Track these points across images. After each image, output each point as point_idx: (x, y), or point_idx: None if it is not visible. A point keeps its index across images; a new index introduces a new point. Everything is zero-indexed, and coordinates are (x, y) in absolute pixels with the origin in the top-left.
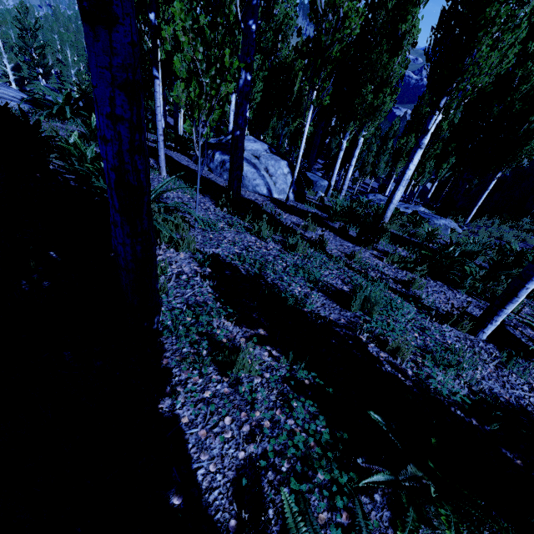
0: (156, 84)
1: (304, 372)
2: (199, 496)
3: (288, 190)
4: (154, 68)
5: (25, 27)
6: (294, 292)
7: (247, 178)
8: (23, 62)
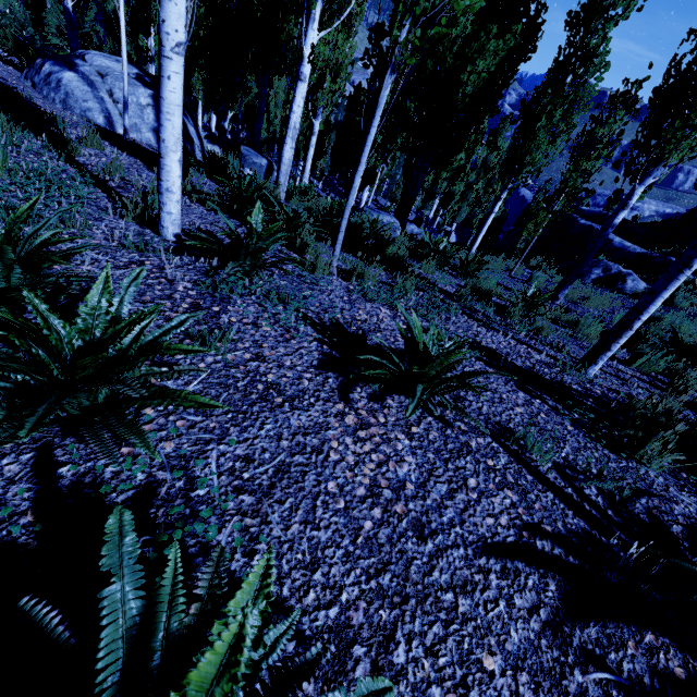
0: None
1: None
2: None
3: (144, 129)
4: None
5: None
6: None
7: (74, 96)
8: None
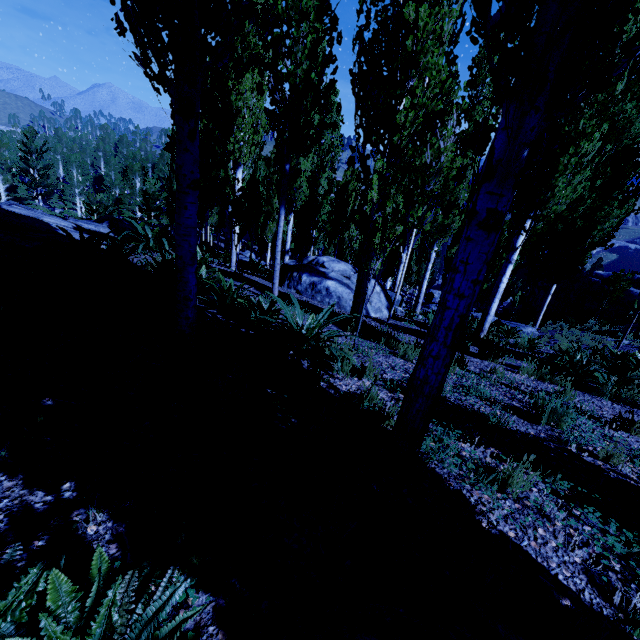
0: (281, 220)
1: (564, 482)
2: (577, 597)
3: (383, 308)
4: (282, 207)
5: (31, 150)
6: (482, 411)
7: (343, 298)
8: (23, 183)
